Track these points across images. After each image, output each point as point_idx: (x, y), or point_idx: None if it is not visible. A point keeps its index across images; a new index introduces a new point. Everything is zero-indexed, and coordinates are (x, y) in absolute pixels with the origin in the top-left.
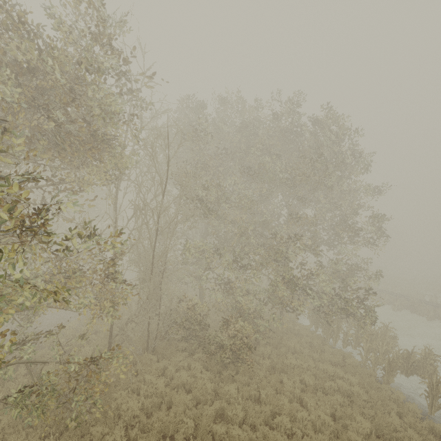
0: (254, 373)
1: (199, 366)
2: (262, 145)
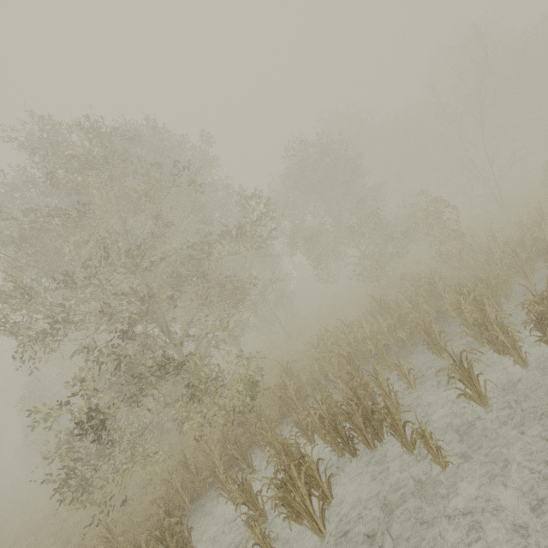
0: None
1: None
2: None
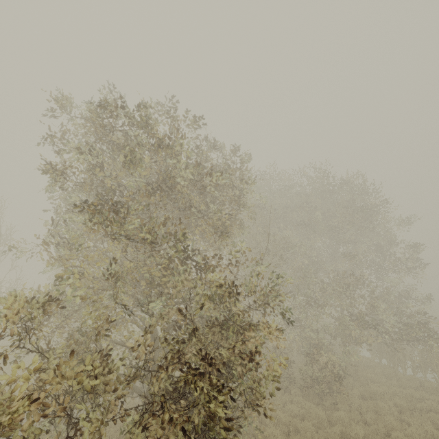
0: (351, 401)
1: (301, 399)
2: (307, 203)
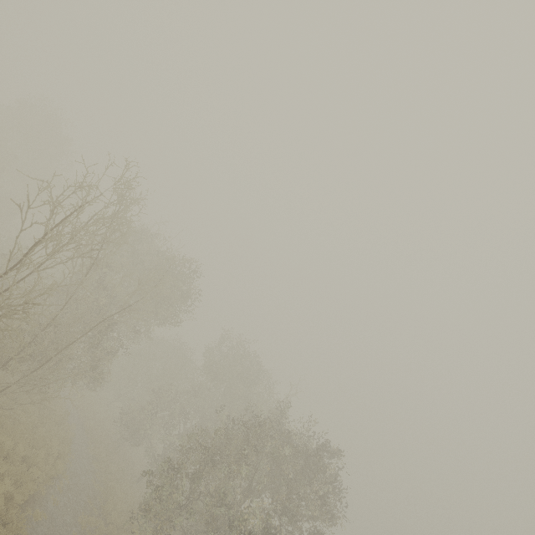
0: None
1: None
2: None
